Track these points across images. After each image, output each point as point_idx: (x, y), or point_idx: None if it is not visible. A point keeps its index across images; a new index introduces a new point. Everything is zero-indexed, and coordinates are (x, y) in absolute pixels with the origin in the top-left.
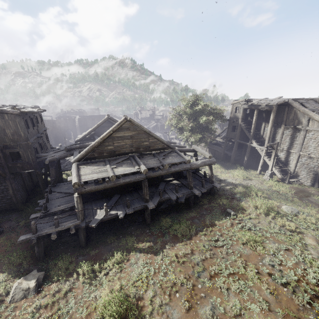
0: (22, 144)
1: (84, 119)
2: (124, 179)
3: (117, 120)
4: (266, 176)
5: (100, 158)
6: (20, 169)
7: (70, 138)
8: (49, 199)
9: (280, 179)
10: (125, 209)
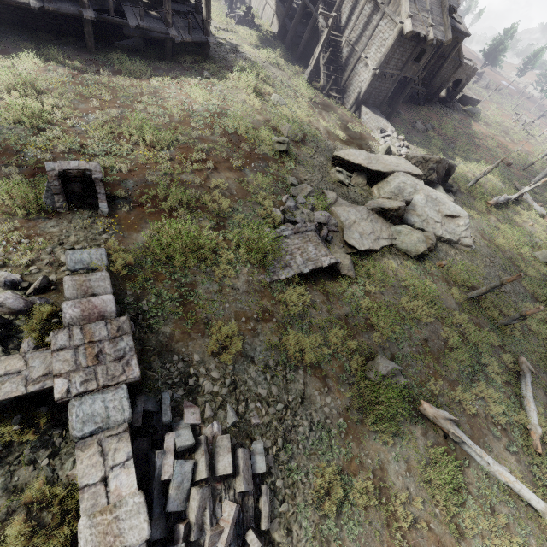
0: None
1: None
2: None
3: None
4: (305, 74)
5: None
6: None
7: None
8: None
9: (321, 87)
10: (44, 1)
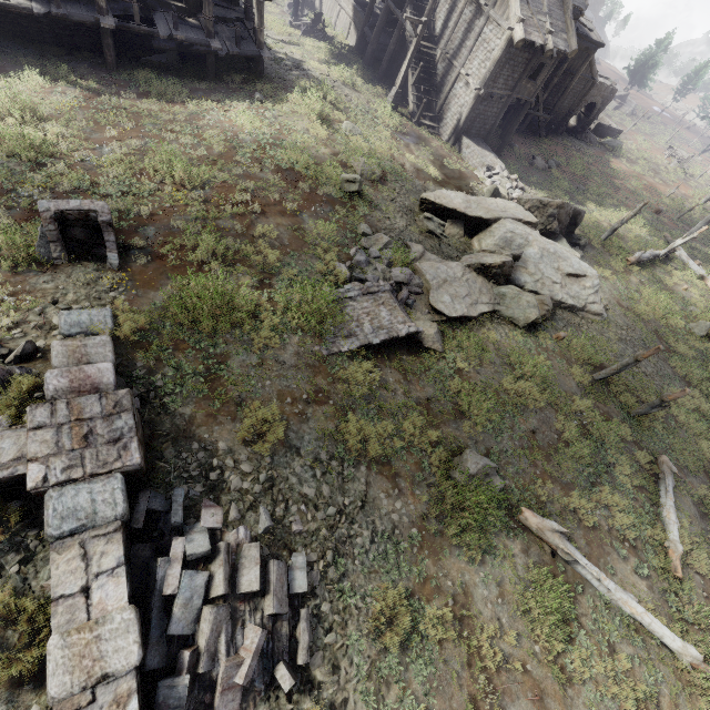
0: None
1: None
2: None
3: None
4: (389, 97)
5: None
6: None
7: None
8: None
9: (410, 113)
10: (50, 6)
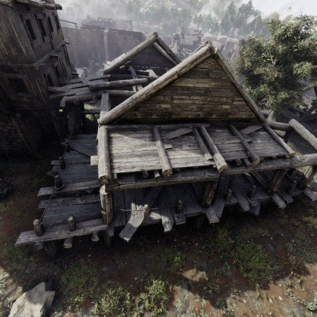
0: (26, 67)
1: (115, 35)
2: (184, 175)
3: (168, 47)
4: None
5: (145, 122)
6: (28, 106)
7: (96, 59)
8: (66, 163)
9: None
10: (172, 213)
